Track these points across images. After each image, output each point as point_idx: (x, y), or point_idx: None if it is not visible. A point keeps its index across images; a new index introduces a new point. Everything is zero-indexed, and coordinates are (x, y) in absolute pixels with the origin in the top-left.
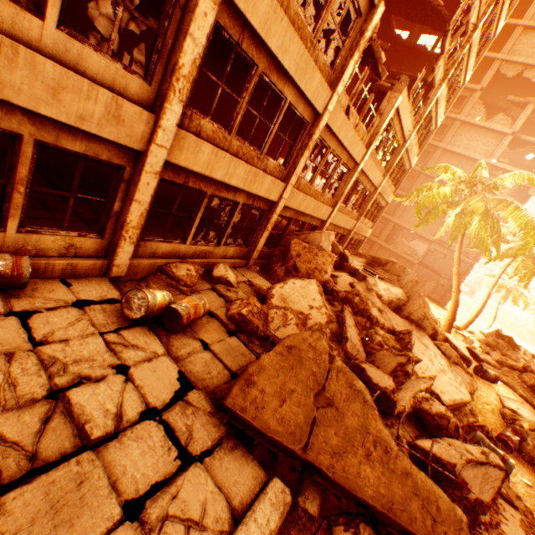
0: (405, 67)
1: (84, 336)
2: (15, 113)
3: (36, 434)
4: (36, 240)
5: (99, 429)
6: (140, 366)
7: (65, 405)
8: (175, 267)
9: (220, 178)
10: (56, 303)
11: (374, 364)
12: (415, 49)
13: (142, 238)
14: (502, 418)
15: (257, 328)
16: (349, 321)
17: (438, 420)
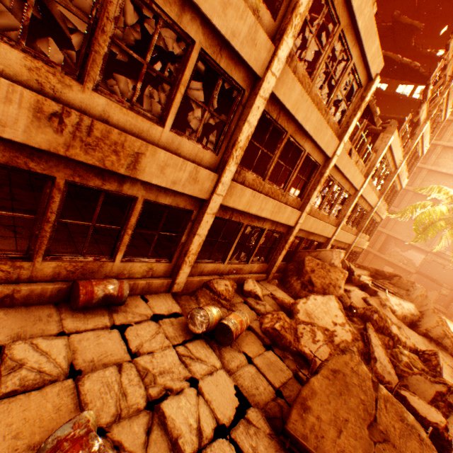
0: (387, 109)
1: (163, 348)
2: (137, 184)
3: (143, 445)
4: (130, 266)
5: (188, 445)
6: (205, 379)
7: (159, 416)
8: (215, 282)
9: (254, 212)
10: (140, 316)
11: (407, 388)
12: (395, 97)
13: (195, 260)
14: None
15: (290, 343)
16: (374, 340)
17: None
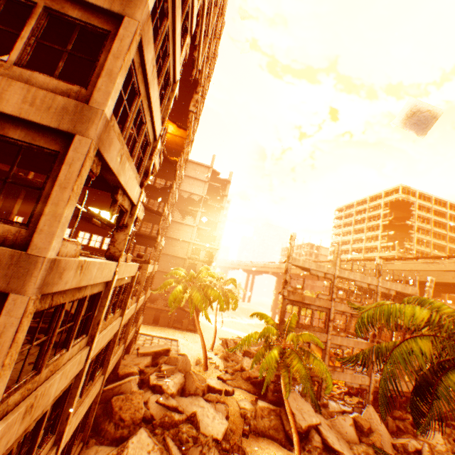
0: None
1: None
2: None
3: None
4: None
5: None
6: None
7: None
8: None
9: (78, 423)
10: None
11: None
12: None
13: None
14: (242, 416)
15: None
16: (171, 443)
17: None
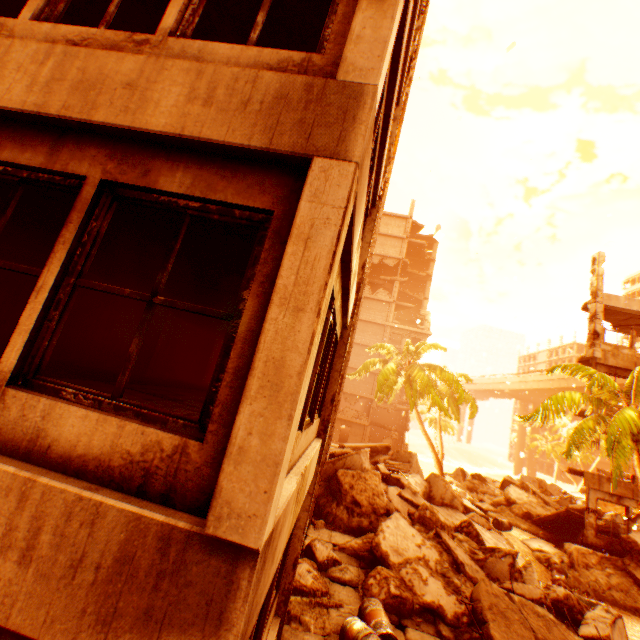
0: None
1: None
2: None
3: None
4: None
5: None
6: None
7: None
8: (299, 576)
9: None
10: None
11: (491, 575)
12: None
13: None
14: (540, 562)
15: (413, 602)
16: (451, 543)
17: (567, 602)
